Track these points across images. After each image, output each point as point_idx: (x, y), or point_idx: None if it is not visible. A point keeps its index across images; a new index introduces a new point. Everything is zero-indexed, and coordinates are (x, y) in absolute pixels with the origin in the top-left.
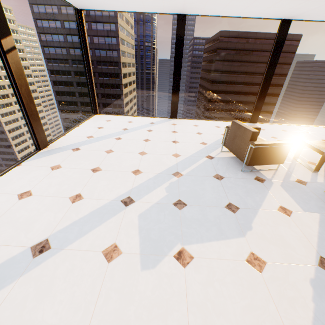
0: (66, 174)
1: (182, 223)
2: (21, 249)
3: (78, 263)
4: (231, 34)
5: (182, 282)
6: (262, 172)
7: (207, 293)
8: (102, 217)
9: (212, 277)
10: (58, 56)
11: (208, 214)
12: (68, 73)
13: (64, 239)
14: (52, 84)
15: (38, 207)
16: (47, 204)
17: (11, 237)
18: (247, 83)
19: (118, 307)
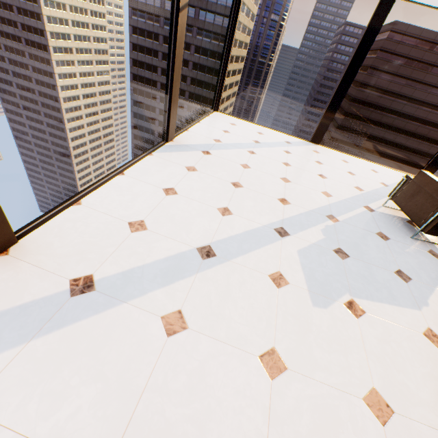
0: (205, 180)
1: (347, 274)
2: (188, 247)
3: (248, 279)
4: (409, 31)
5: (356, 330)
6: (437, 247)
7: (385, 349)
8: (258, 241)
9: (387, 336)
10: (147, 7)
11: (376, 274)
12: (155, 37)
13: (227, 251)
14: (131, 48)
15: (189, 210)
16: (197, 209)
17: (174, 233)
18: (404, 114)
19: (298, 330)
